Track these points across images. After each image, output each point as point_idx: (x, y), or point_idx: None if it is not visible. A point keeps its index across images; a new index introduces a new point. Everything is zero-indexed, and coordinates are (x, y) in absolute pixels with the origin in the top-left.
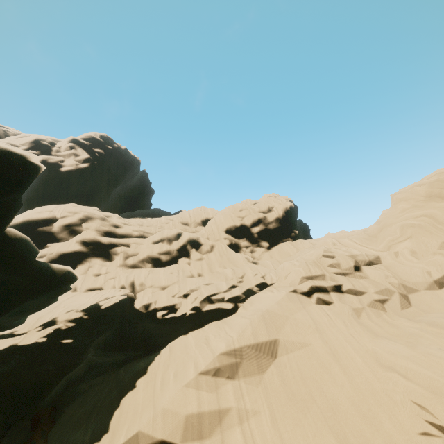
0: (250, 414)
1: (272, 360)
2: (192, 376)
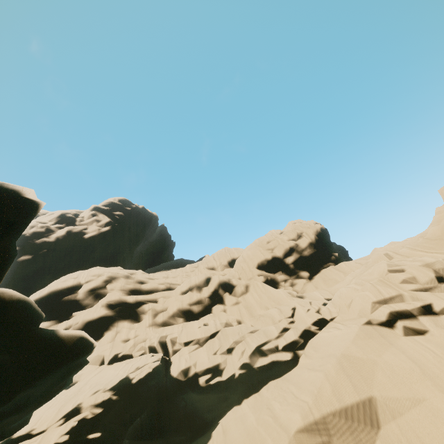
0: None
1: (375, 432)
2: None
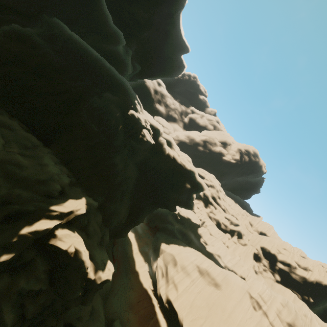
0: (195, 283)
1: (215, 286)
2: (193, 258)
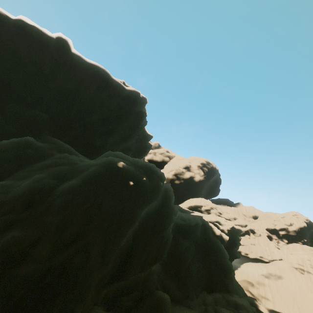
0: (271, 286)
1: (279, 279)
2: (256, 272)
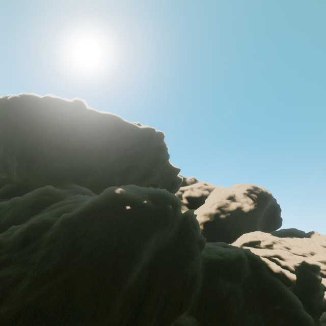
0: None
1: None
2: None
